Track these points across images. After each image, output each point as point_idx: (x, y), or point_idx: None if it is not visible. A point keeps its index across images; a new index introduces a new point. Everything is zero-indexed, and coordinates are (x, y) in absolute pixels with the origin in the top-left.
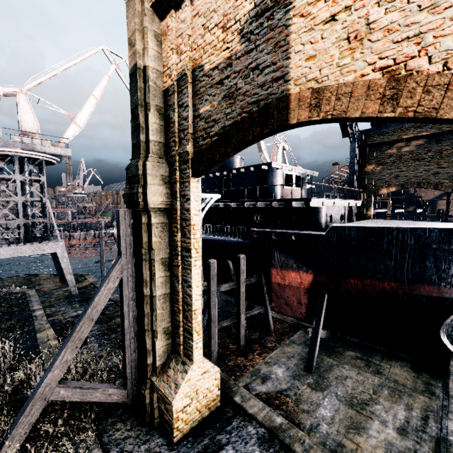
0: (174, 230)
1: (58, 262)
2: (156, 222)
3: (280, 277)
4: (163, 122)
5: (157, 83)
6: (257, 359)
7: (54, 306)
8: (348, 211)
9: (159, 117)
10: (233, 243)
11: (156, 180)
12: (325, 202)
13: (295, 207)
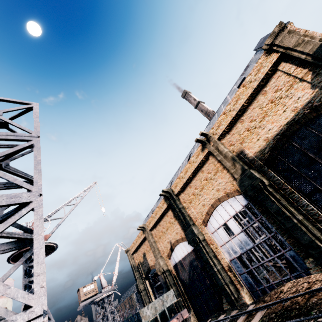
0: (147, 293)
1: None
2: (144, 293)
3: None
4: (138, 272)
5: (135, 266)
6: None
7: None
8: None
9: (138, 271)
10: None
11: (141, 284)
12: None
13: None
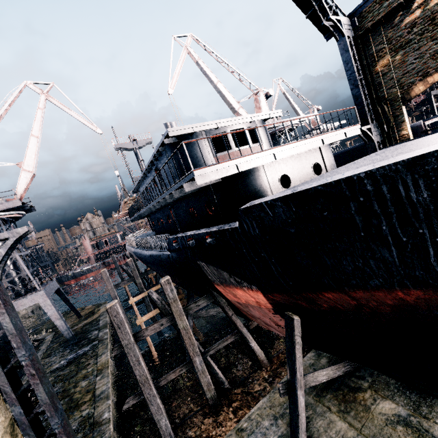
0: None
1: (69, 301)
2: None
3: (232, 295)
4: None
5: None
6: (229, 421)
7: (50, 356)
8: (367, 144)
9: None
10: (165, 258)
11: None
12: (245, 161)
13: (212, 186)
